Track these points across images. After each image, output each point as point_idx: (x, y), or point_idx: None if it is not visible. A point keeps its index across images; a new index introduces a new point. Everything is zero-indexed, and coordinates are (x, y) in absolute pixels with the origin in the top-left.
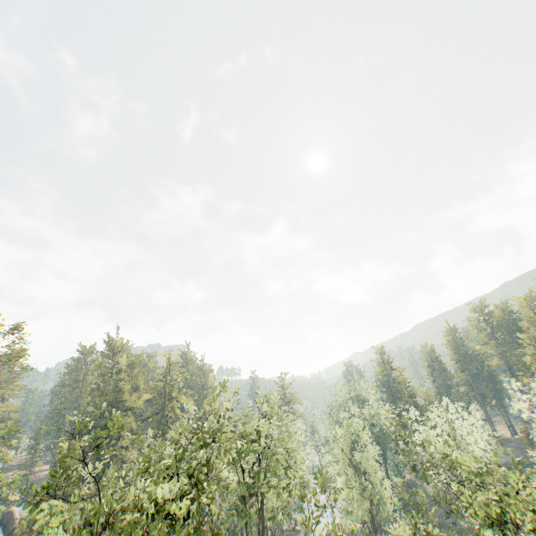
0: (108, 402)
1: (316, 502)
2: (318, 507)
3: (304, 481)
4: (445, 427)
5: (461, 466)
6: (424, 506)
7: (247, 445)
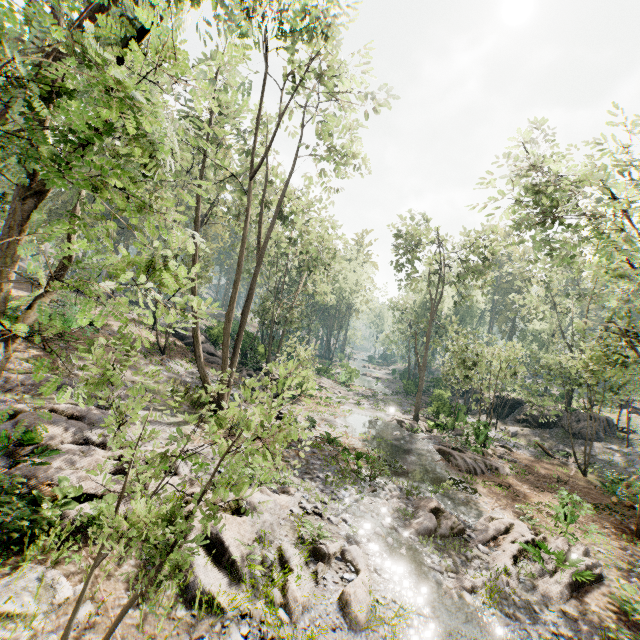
0: None
1: None
2: None
3: None
4: None
5: None
6: None
7: None
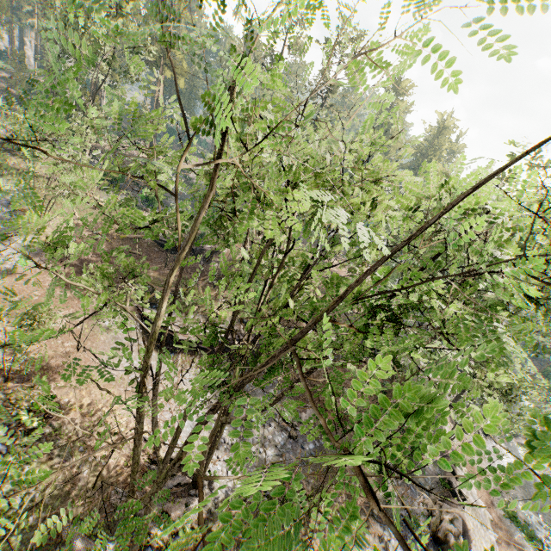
0: None
1: None
2: None
3: None
4: None
5: None
6: None
7: None
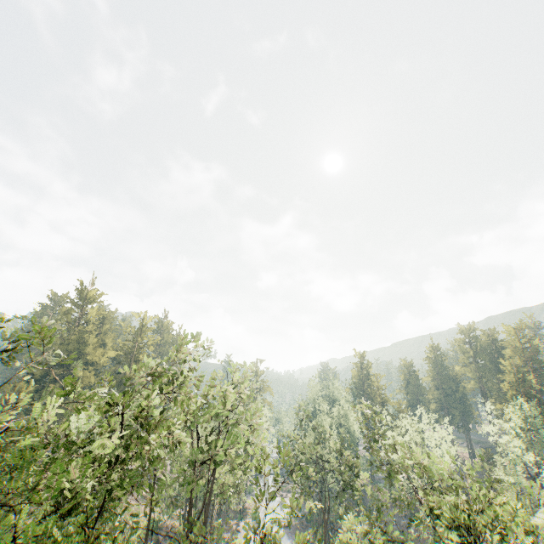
0: (69, 352)
1: (276, 477)
2: (277, 484)
3: (266, 453)
4: (415, 436)
5: (431, 472)
6: (385, 506)
7: (208, 410)
